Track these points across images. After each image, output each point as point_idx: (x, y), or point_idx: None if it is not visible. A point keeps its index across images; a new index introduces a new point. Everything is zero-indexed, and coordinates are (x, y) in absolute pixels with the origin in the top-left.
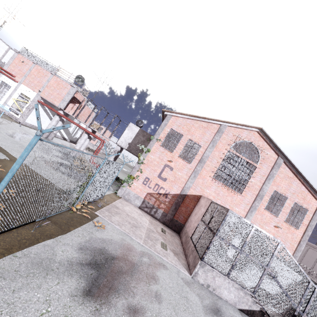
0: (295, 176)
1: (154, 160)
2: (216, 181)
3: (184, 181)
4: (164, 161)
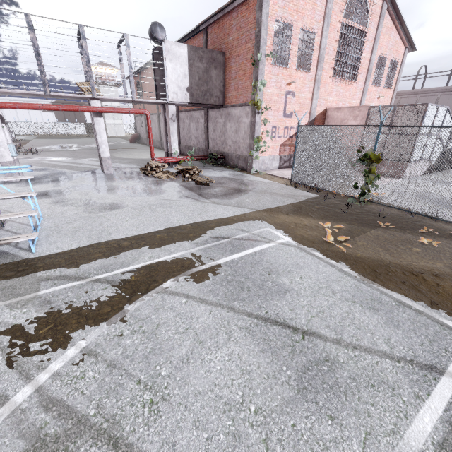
0: (393, 24)
1: (273, 95)
2: (335, 80)
3: (308, 102)
4: (283, 89)
